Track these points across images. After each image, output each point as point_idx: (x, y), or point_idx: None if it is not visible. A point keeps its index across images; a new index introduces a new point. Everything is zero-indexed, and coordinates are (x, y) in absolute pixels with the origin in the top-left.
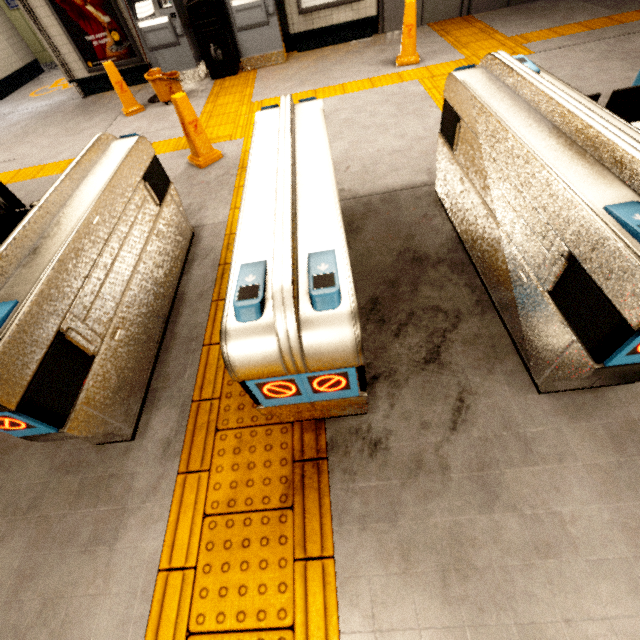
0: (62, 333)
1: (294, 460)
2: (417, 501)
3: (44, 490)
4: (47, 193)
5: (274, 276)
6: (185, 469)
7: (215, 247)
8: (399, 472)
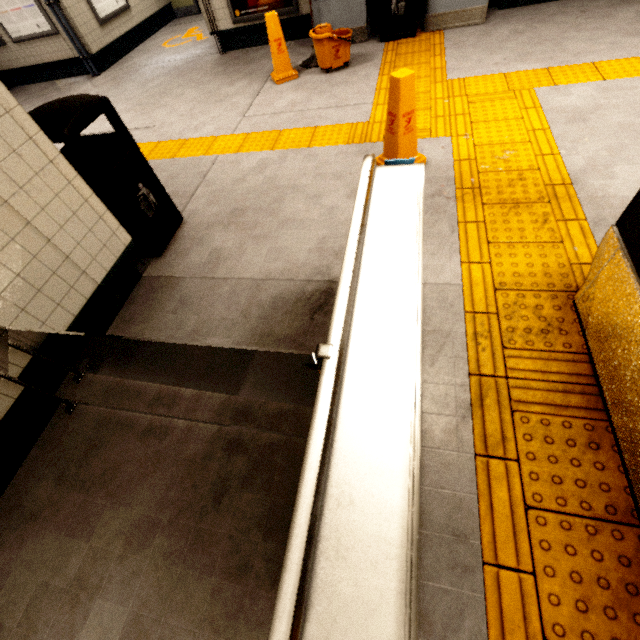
0: None
1: None
2: None
3: None
4: (337, 318)
5: None
6: None
7: (452, 333)
8: None
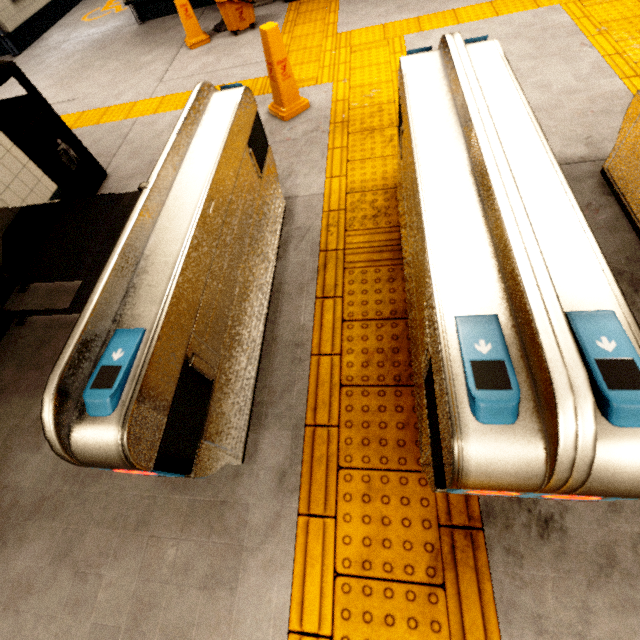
0: (187, 361)
1: (440, 524)
2: (612, 611)
3: (152, 506)
4: (155, 170)
5: (553, 366)
6: (306, 510)
7: (312, 227)
8: (583, 566)
